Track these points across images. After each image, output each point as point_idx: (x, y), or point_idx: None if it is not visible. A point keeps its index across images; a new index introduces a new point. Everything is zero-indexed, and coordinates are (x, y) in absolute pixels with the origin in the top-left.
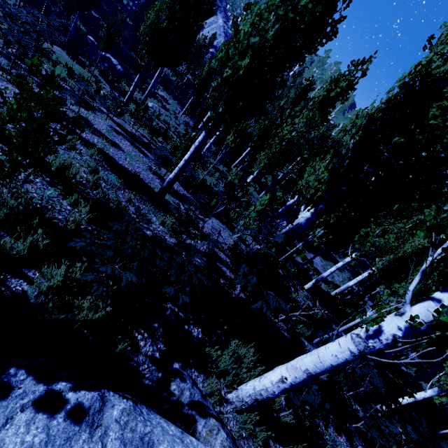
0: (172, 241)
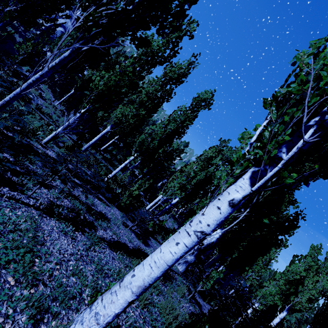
0: (192, 307)
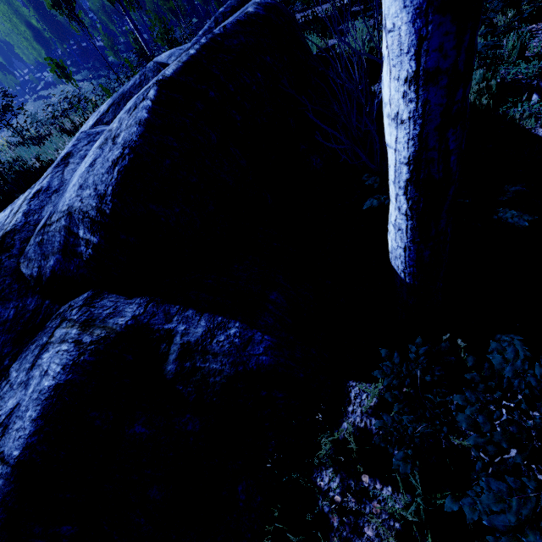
0: None
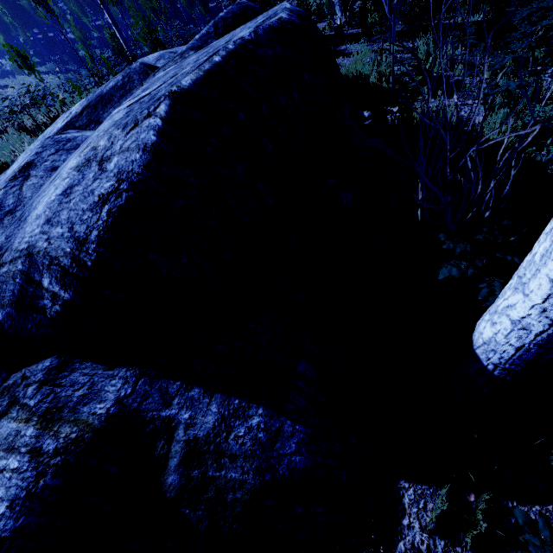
0: None
